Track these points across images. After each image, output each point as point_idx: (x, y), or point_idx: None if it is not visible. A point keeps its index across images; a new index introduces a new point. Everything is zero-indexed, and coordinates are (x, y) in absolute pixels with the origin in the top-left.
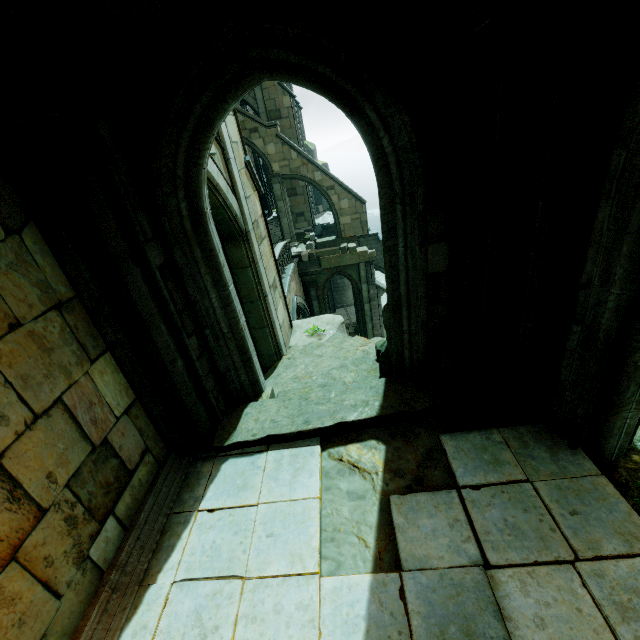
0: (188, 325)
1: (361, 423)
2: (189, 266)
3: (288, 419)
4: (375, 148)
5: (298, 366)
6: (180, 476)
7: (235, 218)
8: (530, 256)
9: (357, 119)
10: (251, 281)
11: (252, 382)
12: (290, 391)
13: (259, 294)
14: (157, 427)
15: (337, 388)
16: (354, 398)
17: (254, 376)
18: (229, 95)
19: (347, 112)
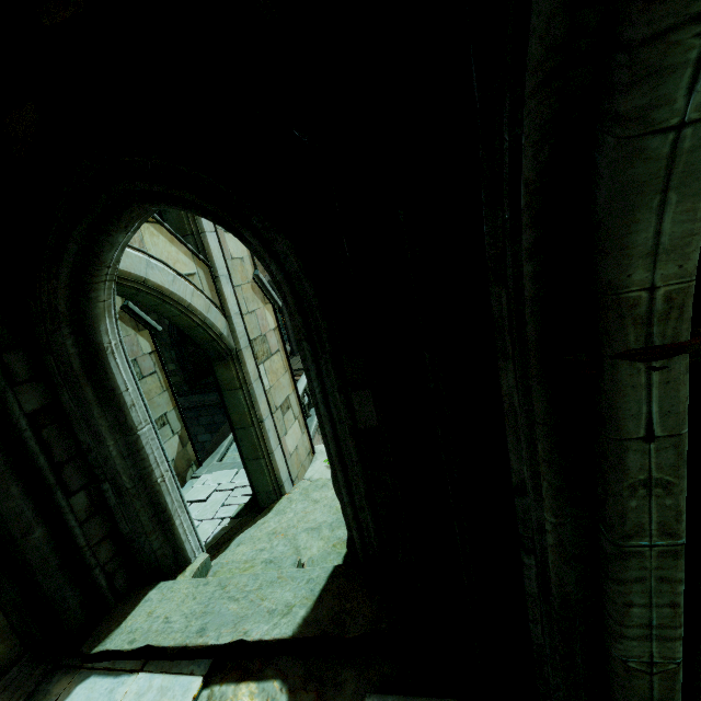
0: (73, 480)
1: (270, 645)
2: (80, 408)
3: (184, 620)
4: (274, 274)
5: (286, 514)
6: (18, 697)
7: (220, 337)
8: (437, 431)
9: (248, 244)
10: (242, 404)
11: (175, 549)
12: (228, 564)
13: (252, 419)
14: (7, 617)
15: (268, 574)
16: (278, 597)
17: (176, 542)
18: (112, 228)
19: (236, 237)
